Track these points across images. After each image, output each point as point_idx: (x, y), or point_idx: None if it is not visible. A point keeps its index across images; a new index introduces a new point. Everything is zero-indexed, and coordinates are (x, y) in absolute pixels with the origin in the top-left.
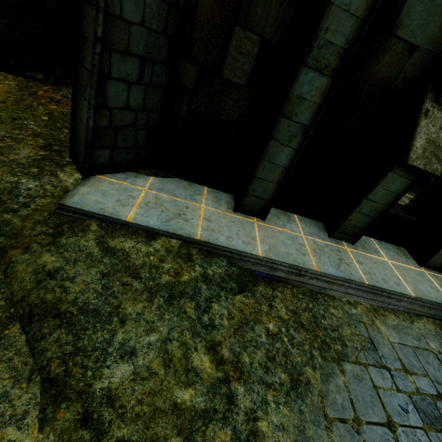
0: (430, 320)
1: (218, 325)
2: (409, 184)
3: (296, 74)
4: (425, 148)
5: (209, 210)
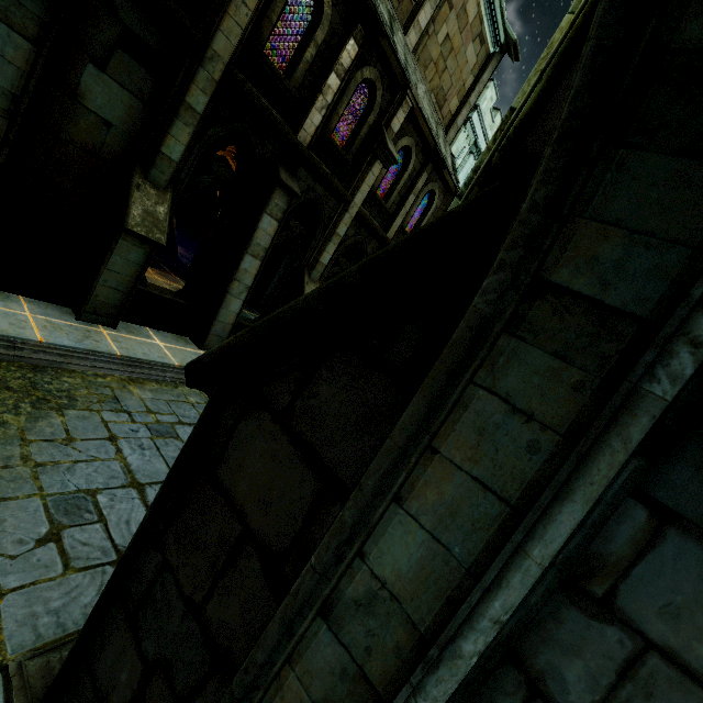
0: None
1: None
2: (147, 254)
3: None
4: (144, 218)
5: None
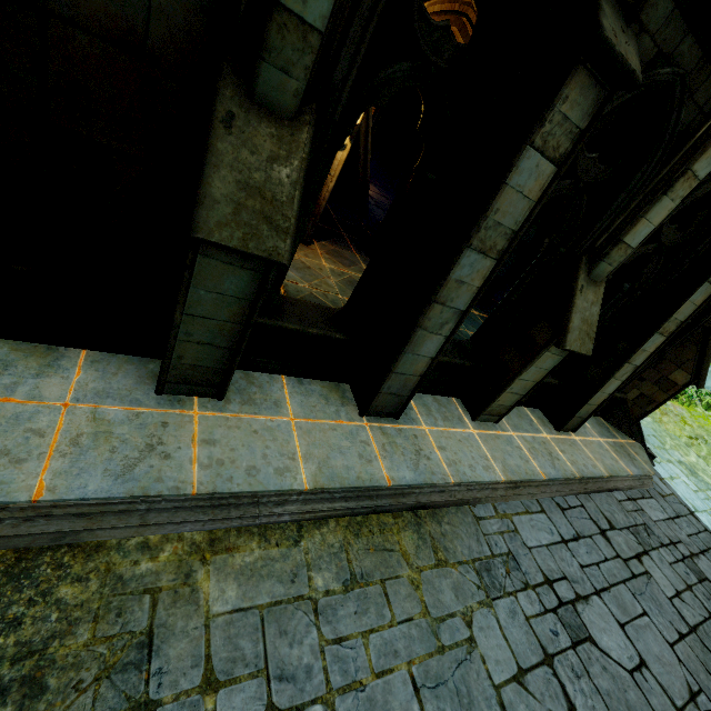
0: (343, 522)
1: None
2: (259, 279)
3: None
4: (240, 202)
5: None
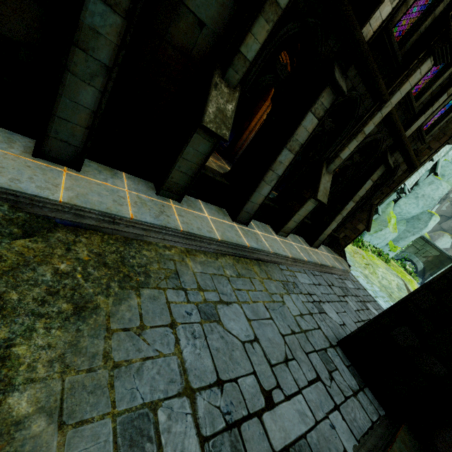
0: (232, 257)
1: None
2: (212, 147)
3: None
4: (216, 115)
5: None
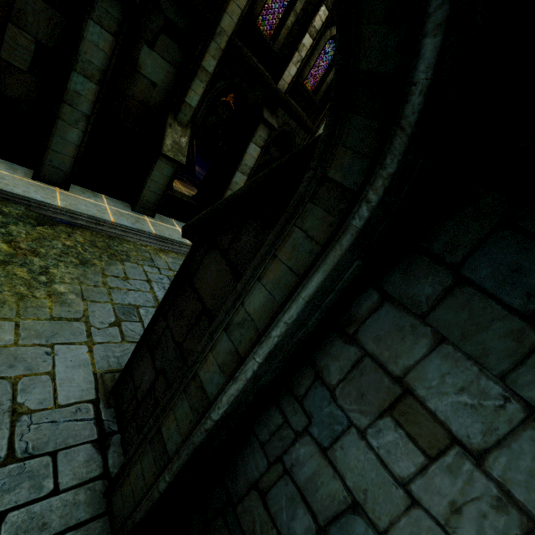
0: None
1: (16, 235)
2: (174, 170)
3: (69, 75)
4: (173, 146)
5: (2, 173)
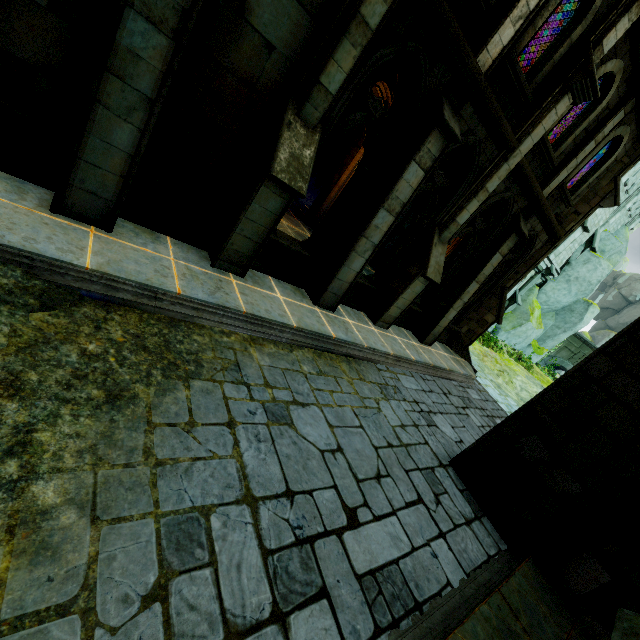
0: (312, 350)
1: None
2: (285, 204)
3: (120, 15)
4: (290, 162)
5: None
